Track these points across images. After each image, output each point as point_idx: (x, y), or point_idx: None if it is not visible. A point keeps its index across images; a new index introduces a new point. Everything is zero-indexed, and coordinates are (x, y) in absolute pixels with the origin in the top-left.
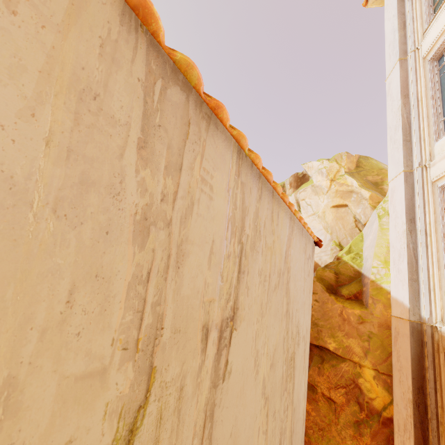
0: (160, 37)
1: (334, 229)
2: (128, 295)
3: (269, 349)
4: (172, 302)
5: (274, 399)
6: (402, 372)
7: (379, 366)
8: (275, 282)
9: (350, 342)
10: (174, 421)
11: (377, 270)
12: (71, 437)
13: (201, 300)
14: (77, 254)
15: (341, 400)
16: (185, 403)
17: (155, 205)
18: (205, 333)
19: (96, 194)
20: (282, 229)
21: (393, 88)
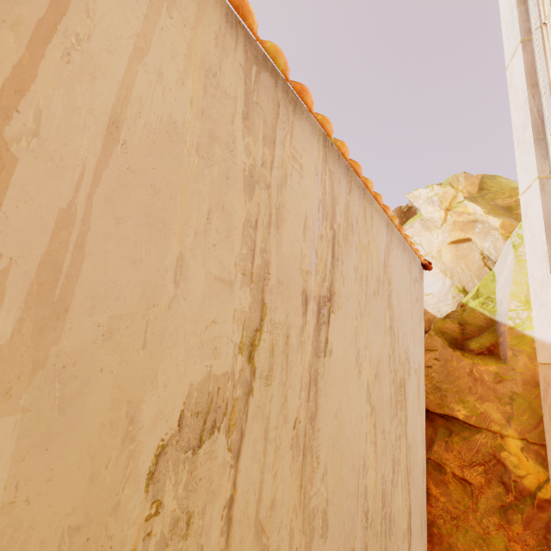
0: (255, 29)
1: (455, 271)
2: (243, 233)
3: (372, 356)
4: (275, 255)
5: (383, 416)
6: None
7: (528, 435)
8: (374, 288)
9: (485, 407)
10: (283, 361)
11: (516, 314)
12: (215, 319)
13: (299, 266)
14: (211, 187)
15: (479, 481)
16: (292, 353)
17: (257, 168)
18: (304, 299)
19: (219, 147)
20: (378, 234)
21: (516, 78)
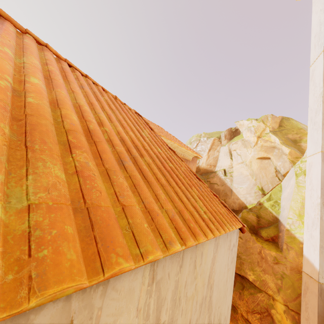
0: None
1: (258, 176)
2: None
3: None
4: None
5: None
6: (309, 322)
7: (289, 303)
8: (196, 317)
9: (266, 277)
10: None
11: (292, 221)
12: None
13: None
14: None
15: (256, 323)
16: None
17: None
18: None
19: None
20: (206, 260)
21: (316, 75)
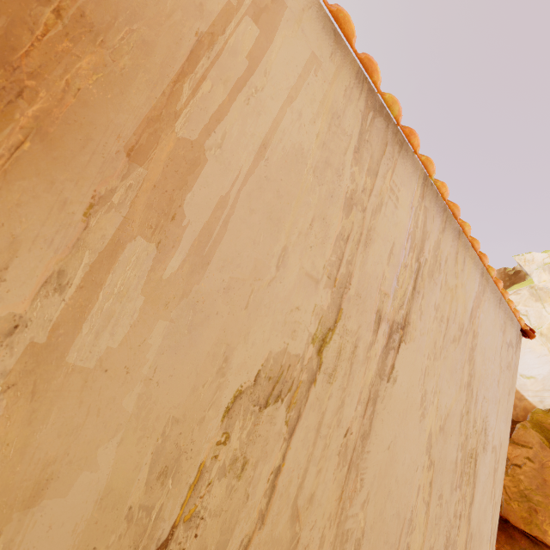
0: (378, 84)
1: None
2: (336, 243)
3: (440, 405)
4: (358, 269)
5: (442, 478)
6: None
7: None
8: (455, 334)
9: None
10: (347, 367)
11: None
12: (298, 306)
13: (379, 286)
14: (318, 200)
15: None
16: (356, 363)
17: (358, 193)
18: (378, 318)
19: (331, 171)
20: (469, 280)
21: None
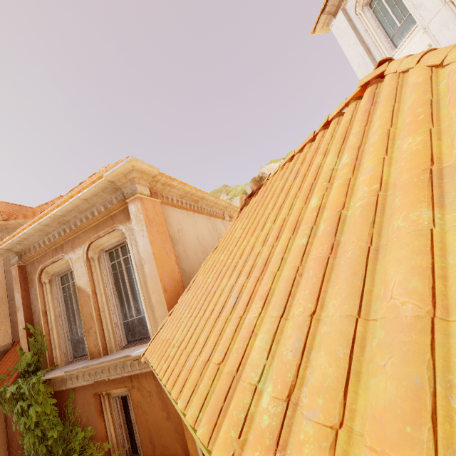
0: None
1: None
2: None
3: None
4: None
5: None
6: None
7: None
8: None
9: None
10: None
11: None
12: None
13: None
14: None
15: None
16: None
17: None
18: None
19: None
20: None
21: None
